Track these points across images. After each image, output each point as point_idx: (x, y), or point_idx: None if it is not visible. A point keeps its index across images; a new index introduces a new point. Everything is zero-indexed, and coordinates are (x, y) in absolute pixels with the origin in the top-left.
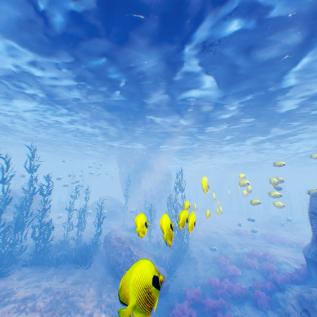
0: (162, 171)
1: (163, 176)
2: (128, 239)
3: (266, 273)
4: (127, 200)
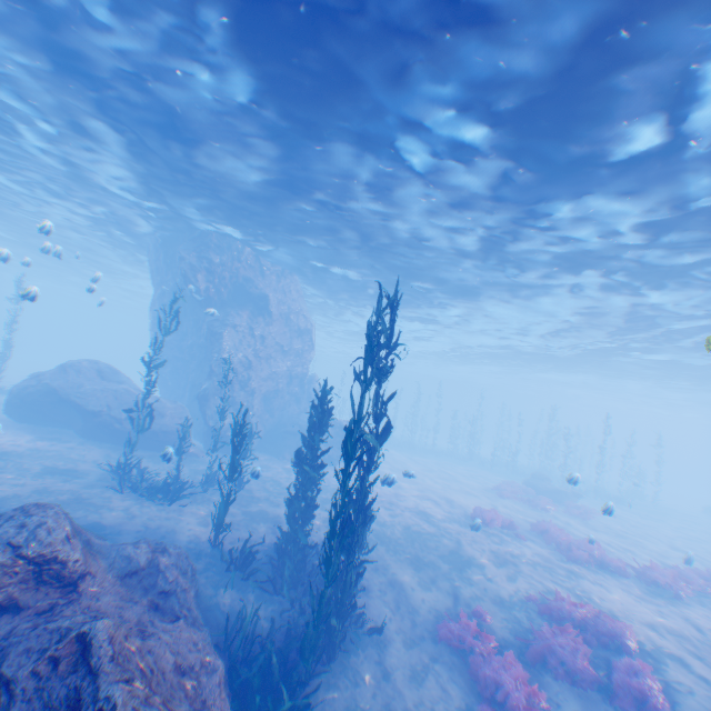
0: (291, 321)
1: (292, 334)
2: (110, 562)
3: (638, 707)
4: (154, 386)
